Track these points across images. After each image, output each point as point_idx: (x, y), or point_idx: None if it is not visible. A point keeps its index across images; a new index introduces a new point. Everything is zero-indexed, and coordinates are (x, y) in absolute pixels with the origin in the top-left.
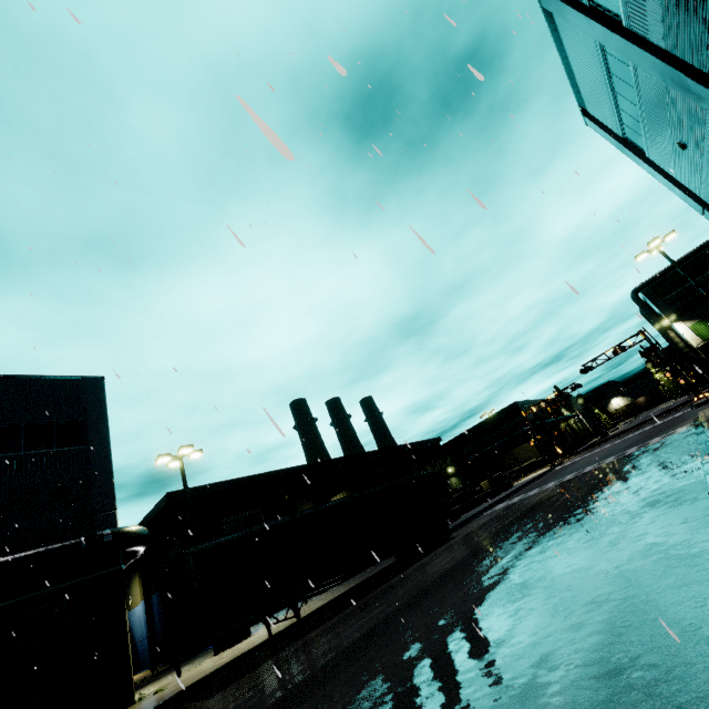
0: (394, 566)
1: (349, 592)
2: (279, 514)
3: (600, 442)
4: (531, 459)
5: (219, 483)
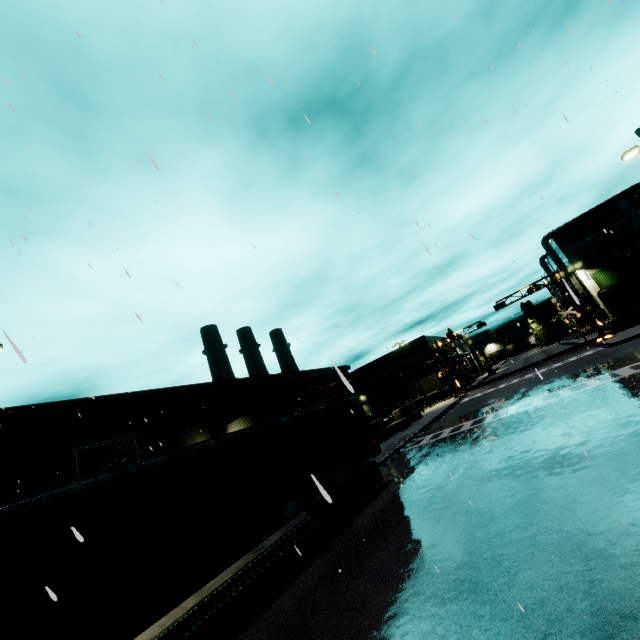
0: (305, 527)
1: (231, 584)
2: (160, 441)
3: (503, 377)
4: (433, 390)
5: (73, 401)
